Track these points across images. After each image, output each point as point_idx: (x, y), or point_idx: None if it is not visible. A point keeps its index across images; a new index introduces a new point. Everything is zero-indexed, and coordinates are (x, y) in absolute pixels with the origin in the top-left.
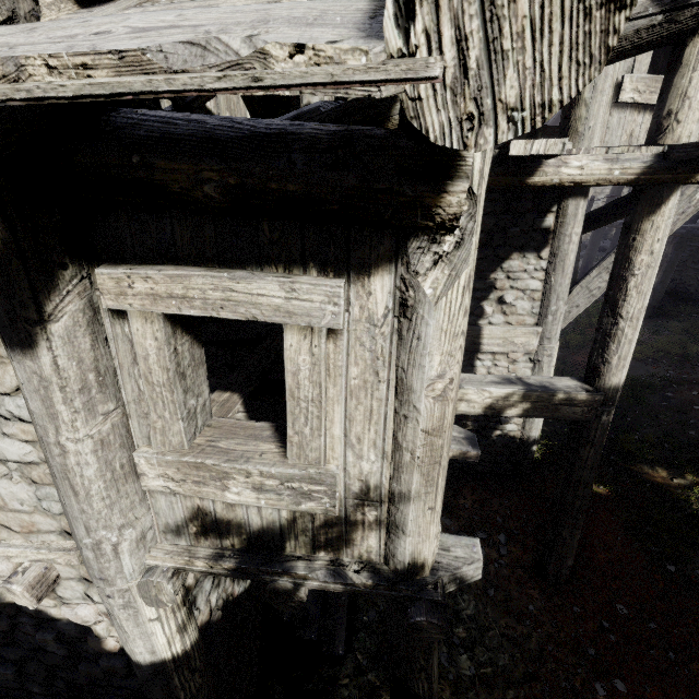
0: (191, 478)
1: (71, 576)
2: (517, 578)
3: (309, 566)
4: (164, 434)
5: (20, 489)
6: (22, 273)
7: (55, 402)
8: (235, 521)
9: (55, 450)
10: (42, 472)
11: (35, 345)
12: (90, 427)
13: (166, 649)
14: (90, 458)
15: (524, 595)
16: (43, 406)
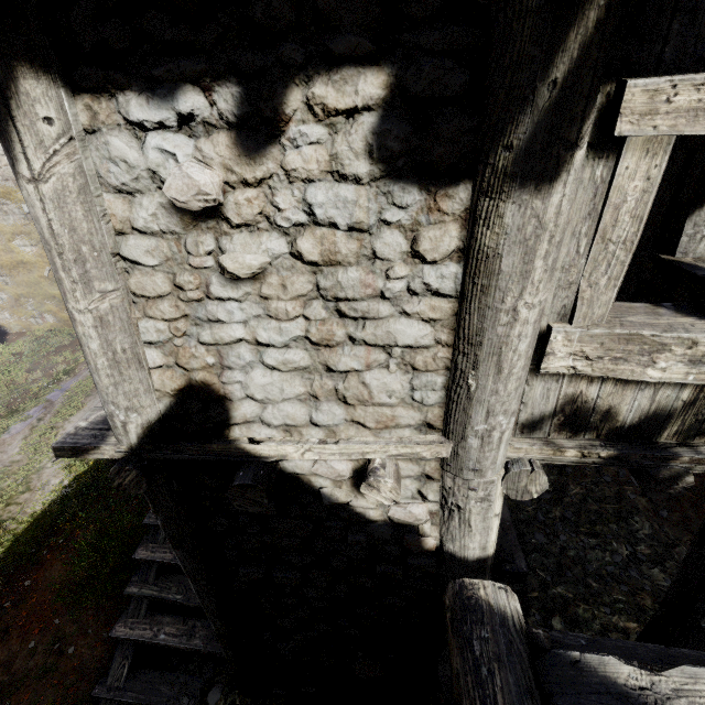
0: (612, 355)
1: (413, 474)
2: (688, 500)
3: (700, 451)
4: (591, 305)
5: (394, 379)
6: (591, 73)
7: (537, 256)
8: (617, 408)
9: (503, 319)
10: (433, 356)
11: (556, 178)
12: (544, 291)
13: (492, 545)
14: (530, 329)
15: (702, 515)
16: (521, 262)
